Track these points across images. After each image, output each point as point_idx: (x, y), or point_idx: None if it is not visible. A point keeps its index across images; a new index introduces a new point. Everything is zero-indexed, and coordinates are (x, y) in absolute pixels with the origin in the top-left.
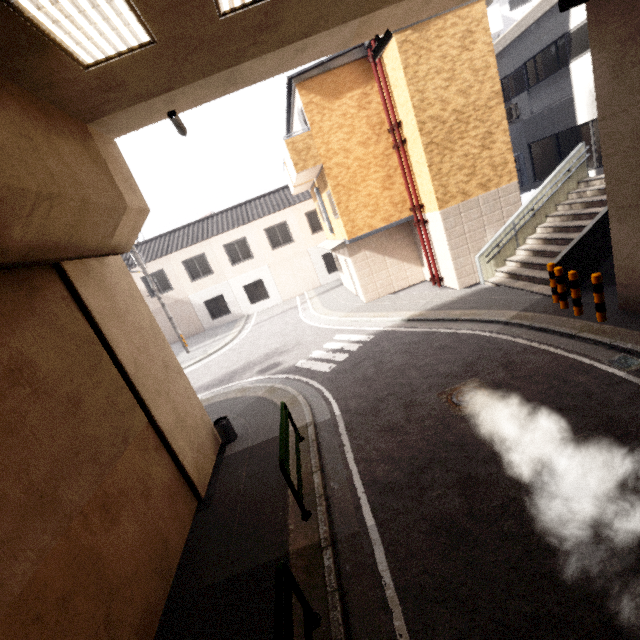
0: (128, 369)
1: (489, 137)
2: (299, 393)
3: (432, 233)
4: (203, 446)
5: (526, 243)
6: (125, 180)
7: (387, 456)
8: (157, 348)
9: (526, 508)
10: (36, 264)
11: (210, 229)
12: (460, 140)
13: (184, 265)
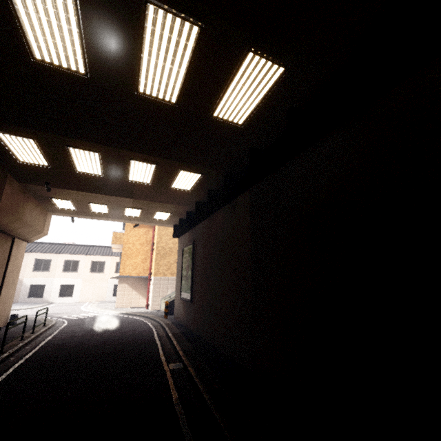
0: (7, 273)
1: None
2: (55, 321)
3: (151, 285)
4: (3, 317)
5: None
6: (47, 226)
7: (71, 330)
8: (16, 274)
9: (95, 335)
10: (12, 236)
11: (64, 250)
12: (168, 257)
13: (35, 261)
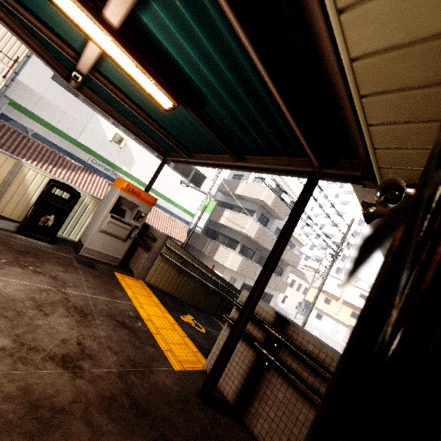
0: None
1: None
2: None
3: None
4: None
5: None
6: None
7: None
8: None
9: None
10: None
11: None
12: None
13: None
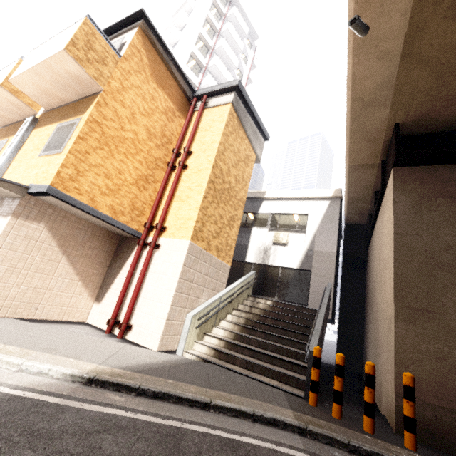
0: None
1: (233, 221)
2: None
3: (157, 261)
4: None
5: (220, 324)
6: None
7: None
8: None
9: None
10: None
11: None
12: (224, 204)
13: None
